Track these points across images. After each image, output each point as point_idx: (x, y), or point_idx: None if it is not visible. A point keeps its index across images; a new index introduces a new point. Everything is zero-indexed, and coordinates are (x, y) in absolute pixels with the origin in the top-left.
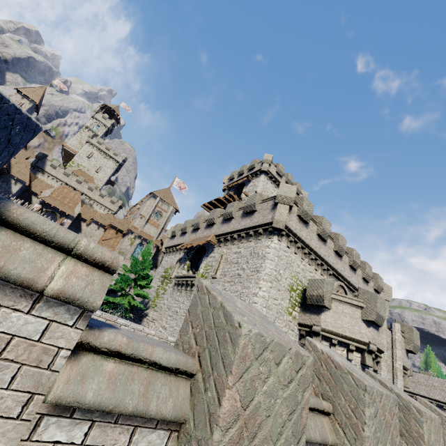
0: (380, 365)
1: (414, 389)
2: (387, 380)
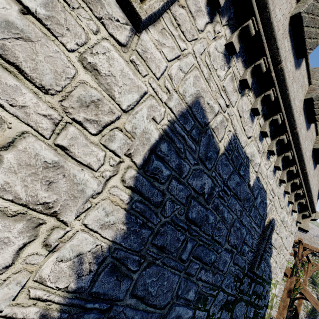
0: None
1: None
2: None
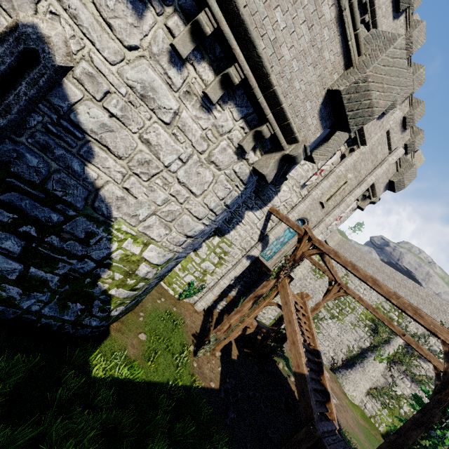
0: (352, 154)
1: (365, 267)
2: (349, 178)
